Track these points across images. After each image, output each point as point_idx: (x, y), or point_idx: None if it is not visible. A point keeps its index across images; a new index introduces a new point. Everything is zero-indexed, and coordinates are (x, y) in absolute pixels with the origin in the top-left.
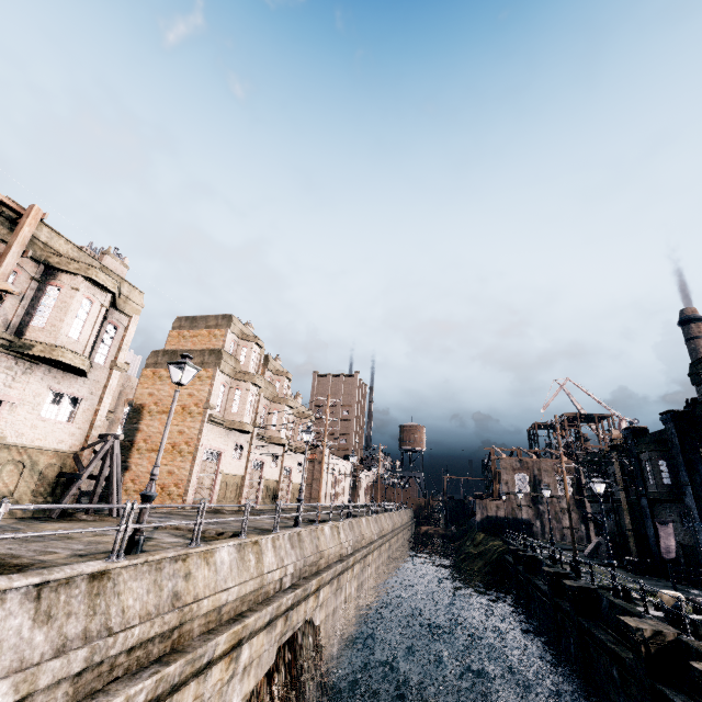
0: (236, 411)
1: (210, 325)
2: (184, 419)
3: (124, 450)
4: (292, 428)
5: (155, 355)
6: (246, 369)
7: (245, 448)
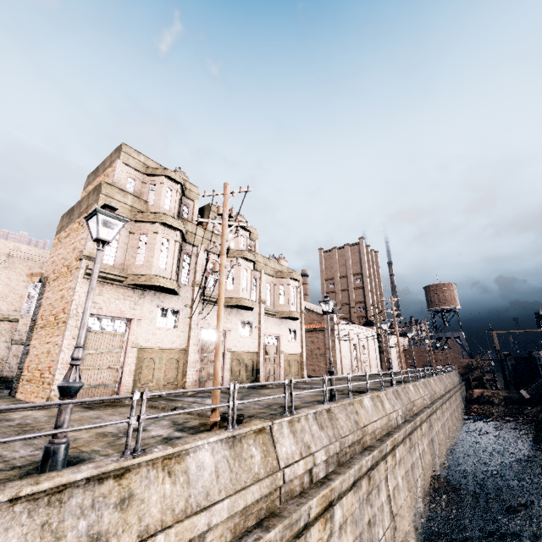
0: (142, 263)
1: (106, 167)
2: (66, 280)
3: (30, 331)
4: (269, 290)
5: (61, 220)
6: (156, 209)
7: (182, 313)
